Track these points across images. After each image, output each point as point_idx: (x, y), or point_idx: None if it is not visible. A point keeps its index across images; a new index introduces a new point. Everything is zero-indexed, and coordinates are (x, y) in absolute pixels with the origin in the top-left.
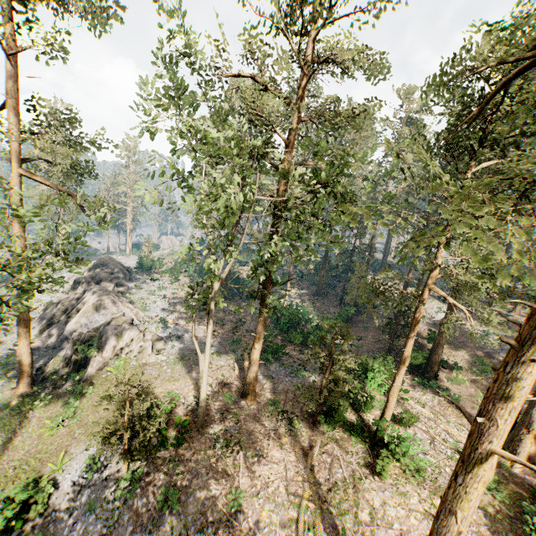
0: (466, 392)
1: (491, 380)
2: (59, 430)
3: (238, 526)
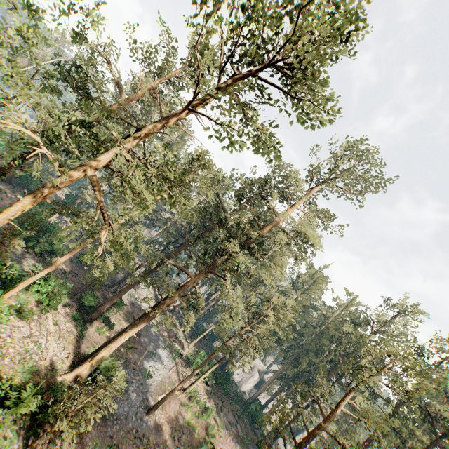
0: (97, 340)
1: (121, 345)
2: None
3: None
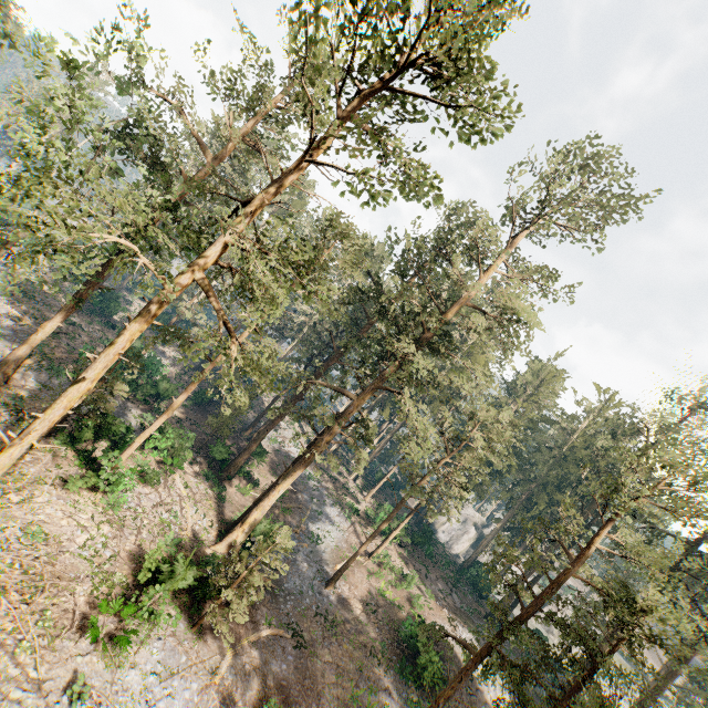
0: (242, 502)
1: (274, 505)
2: None
3: None
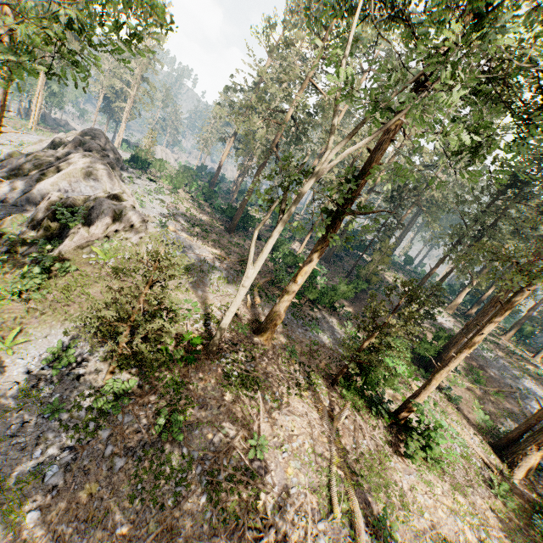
0: (461, 395)
1: (483, 391)
2: (12, 302)
3: (260, 480)
